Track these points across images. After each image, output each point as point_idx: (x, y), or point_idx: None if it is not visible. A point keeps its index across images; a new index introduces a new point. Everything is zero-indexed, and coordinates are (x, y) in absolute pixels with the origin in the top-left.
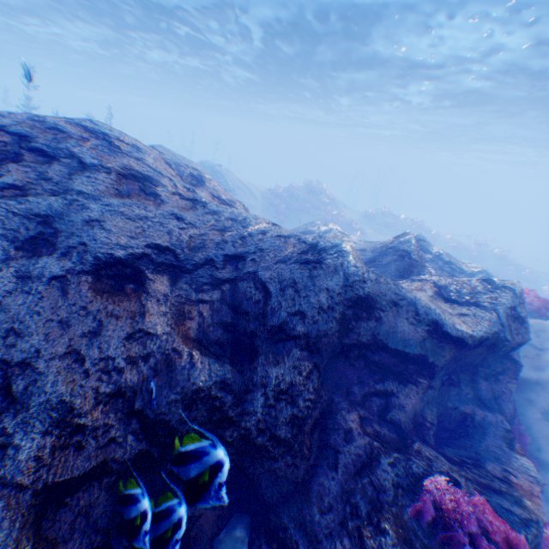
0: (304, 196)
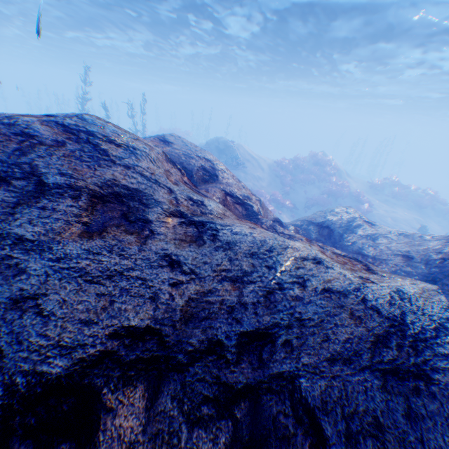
0: (308, 166)
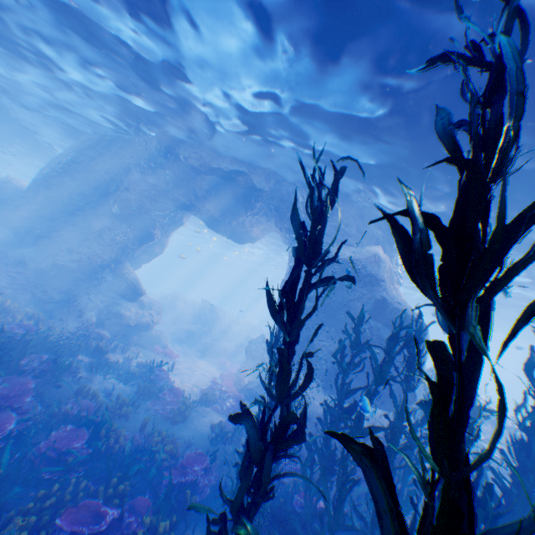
0: None
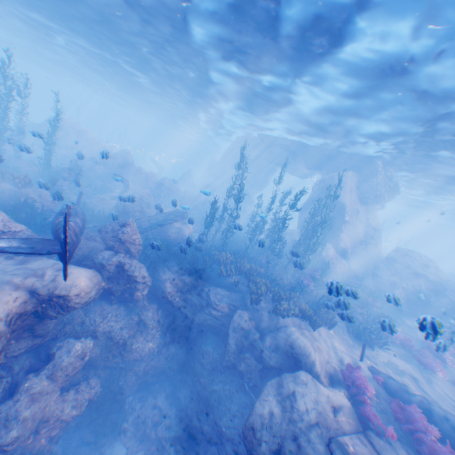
0: None
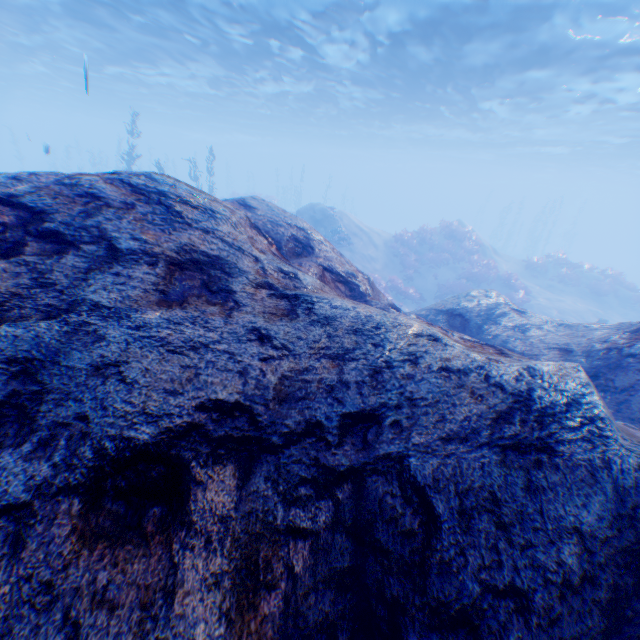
0: (439, 241)
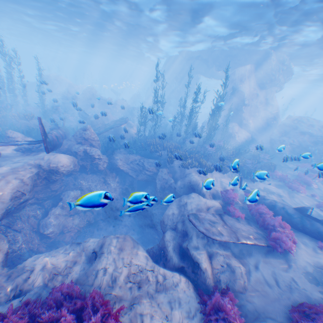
0: None
